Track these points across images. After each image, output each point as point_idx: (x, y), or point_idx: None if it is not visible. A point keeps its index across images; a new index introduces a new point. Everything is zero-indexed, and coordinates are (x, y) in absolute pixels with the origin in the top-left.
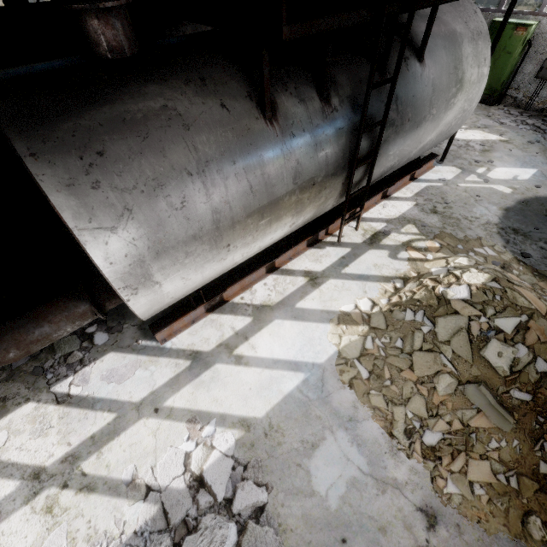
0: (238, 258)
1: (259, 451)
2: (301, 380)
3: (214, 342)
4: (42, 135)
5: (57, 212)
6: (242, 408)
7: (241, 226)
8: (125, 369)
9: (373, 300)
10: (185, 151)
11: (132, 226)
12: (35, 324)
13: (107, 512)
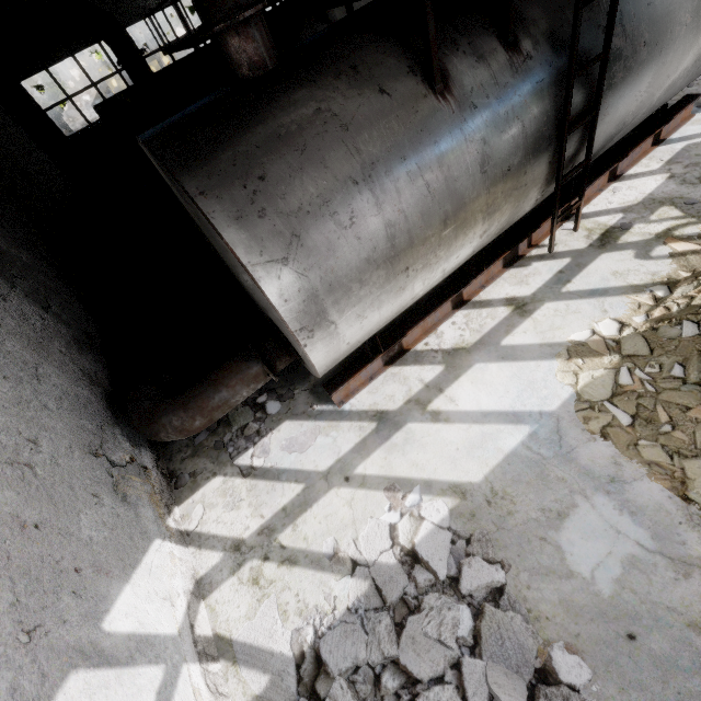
0: (419, 287)
1: (483, 522)
2: (526, 434)
3: (401, 398)
4: (207, 171)
5: (230, 249)
6: (450, 472)
7: (420, 240)
8: (304, 437)
9: (619, 320)
10: (347, 156)
11: (301, 255)
12: (214, 389)
13: (313, 586)
